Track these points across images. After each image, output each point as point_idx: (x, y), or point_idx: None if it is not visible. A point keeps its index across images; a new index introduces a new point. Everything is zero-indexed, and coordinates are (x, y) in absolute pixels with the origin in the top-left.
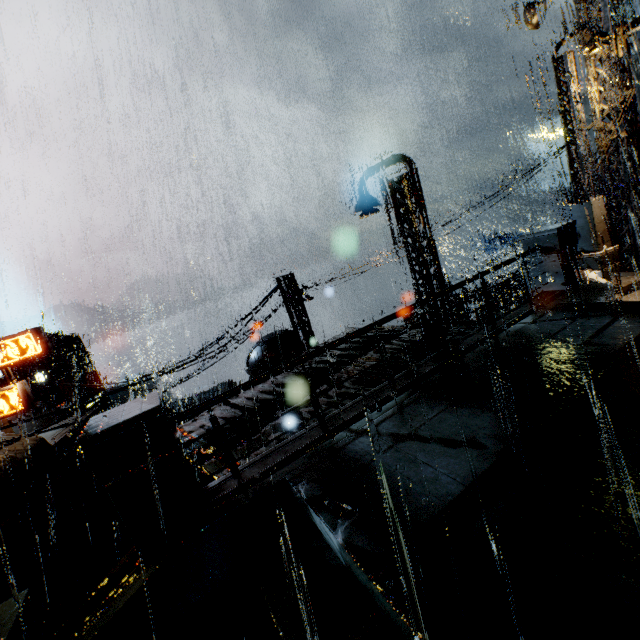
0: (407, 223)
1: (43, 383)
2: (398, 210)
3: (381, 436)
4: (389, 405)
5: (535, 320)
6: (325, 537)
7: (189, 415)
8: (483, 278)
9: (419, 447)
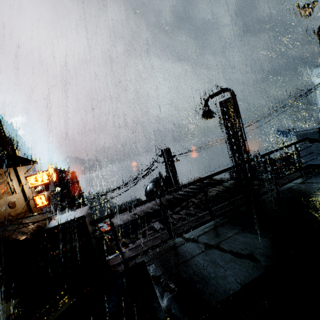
0: (229, 123)
1: (58, 192)
2: (224, 116)
3: (199, 244)
4: (207, 225)
5: (302, 182)
6: (159, 300)
7: (99, 221)
8: (269, 155)
9: (219, 254)
